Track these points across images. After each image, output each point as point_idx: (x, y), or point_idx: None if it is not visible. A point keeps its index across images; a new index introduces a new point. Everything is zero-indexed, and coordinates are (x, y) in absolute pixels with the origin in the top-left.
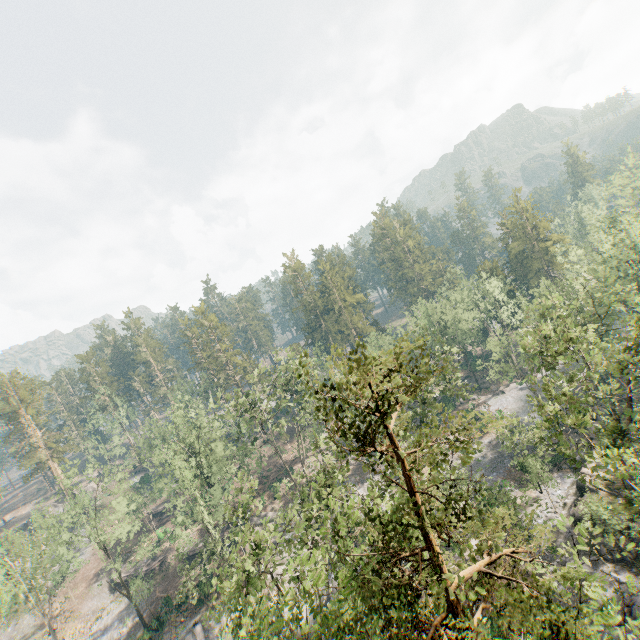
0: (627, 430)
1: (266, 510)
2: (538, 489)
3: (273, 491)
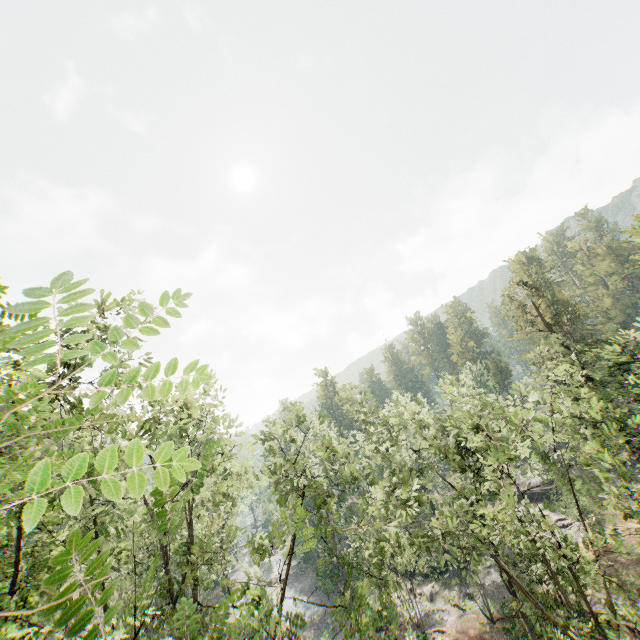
0: None
1: None
2: None
3: None
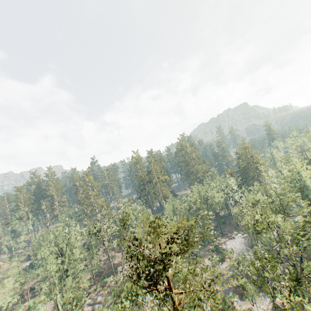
0: (301, 277)
1: (97, 294)
2: (251, 302)
3: (103, 282)
